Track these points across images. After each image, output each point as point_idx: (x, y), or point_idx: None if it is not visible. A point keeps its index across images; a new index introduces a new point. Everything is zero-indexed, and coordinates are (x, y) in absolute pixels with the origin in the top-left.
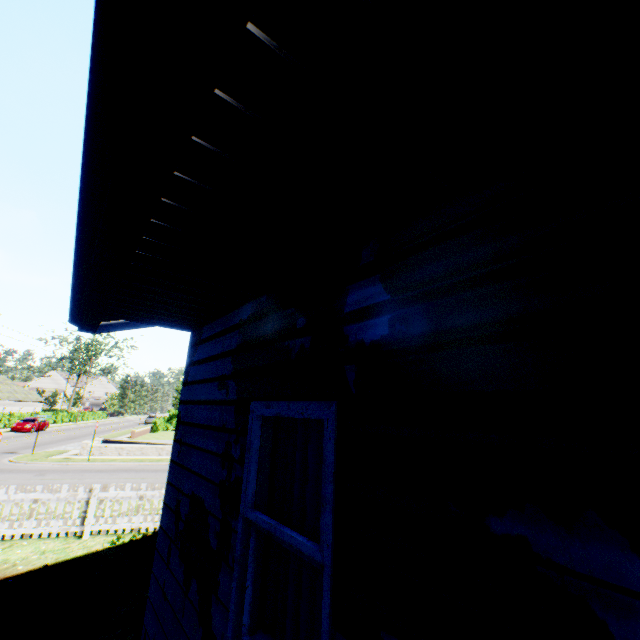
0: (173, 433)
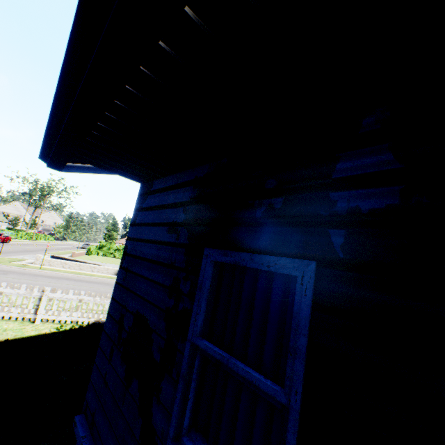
0: (102, 257)
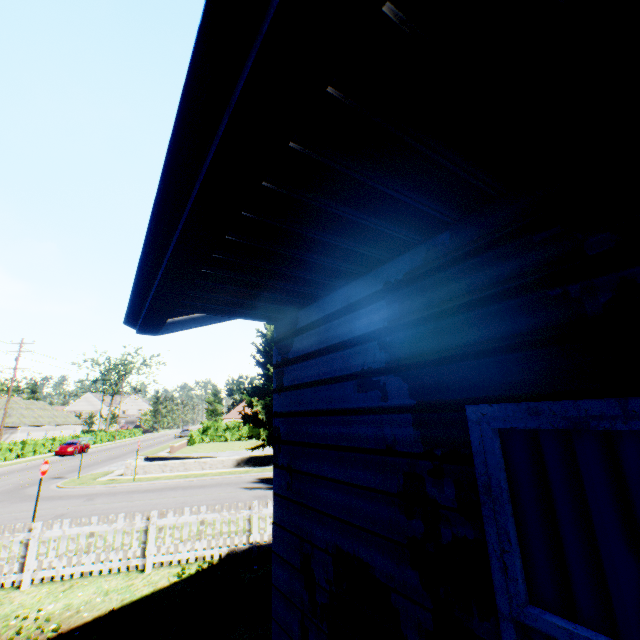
0: (209, 445)
